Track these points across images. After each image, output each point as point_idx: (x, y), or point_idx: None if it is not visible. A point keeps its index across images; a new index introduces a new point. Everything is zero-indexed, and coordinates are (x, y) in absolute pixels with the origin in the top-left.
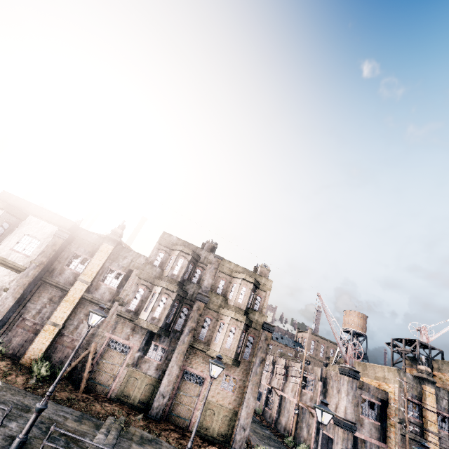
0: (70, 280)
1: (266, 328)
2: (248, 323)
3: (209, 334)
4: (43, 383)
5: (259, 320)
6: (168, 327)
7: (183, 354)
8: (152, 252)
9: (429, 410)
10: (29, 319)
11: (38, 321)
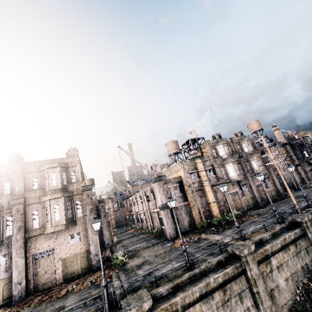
0: None
1: (85, 189)
2: (68, 194)
3: (41, 221)
4: None
5: (78, 187)
6: None
7: (21, 248)
8: None
9: (200, 171)
10: None
11: None
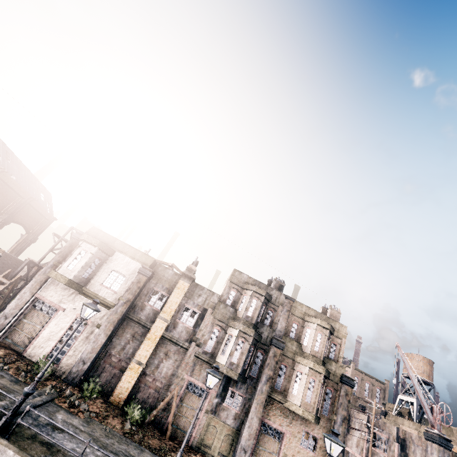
0: (150, 316)
1: (345, 382)
2: (327, 374)
3: (285, 384)
4: (135, 427)
5: (337, 371)
6: (244, 373)
7: (262, 405)
8: (224, 290)
9: None
10: (114, 355)
11: (122, 357)
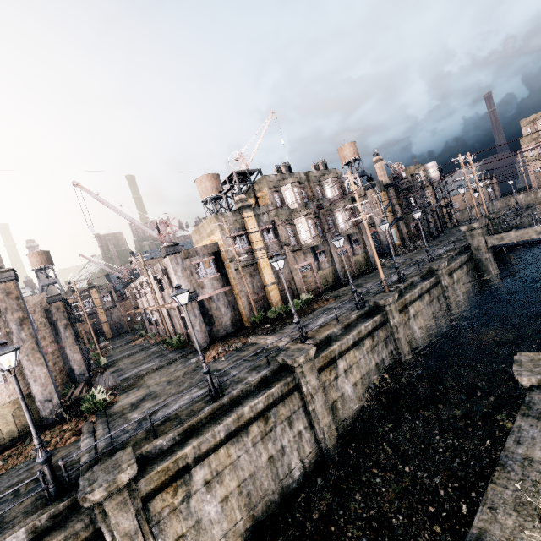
0: None
1: None
2: None
3: None
4: None
5: None
6: None
7: None
8: None
9: (251, 233)
10: None
11: None
